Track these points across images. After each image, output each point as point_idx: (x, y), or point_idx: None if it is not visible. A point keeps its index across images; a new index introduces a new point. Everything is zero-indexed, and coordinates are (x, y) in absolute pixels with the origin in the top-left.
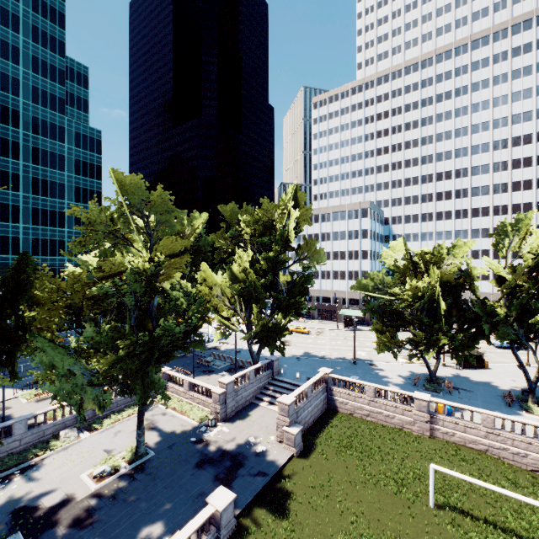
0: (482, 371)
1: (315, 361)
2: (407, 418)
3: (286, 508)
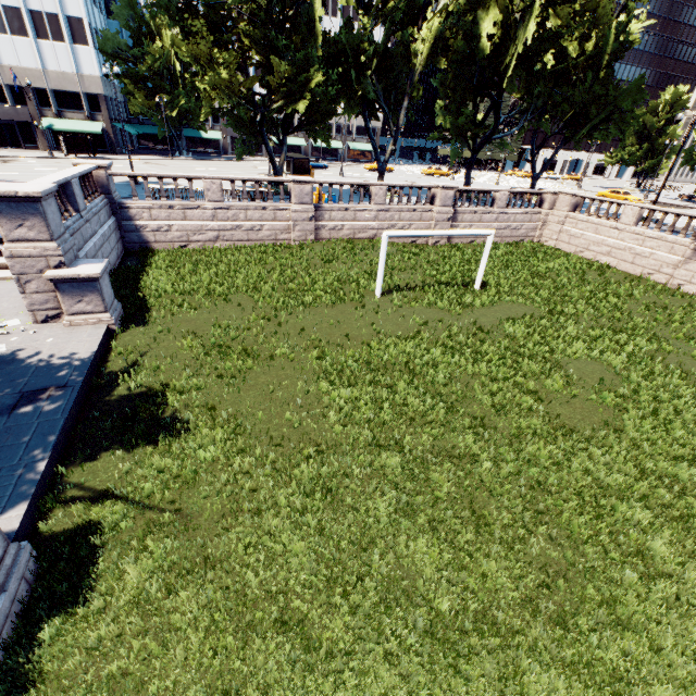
0: None
1: None
2: (282, 224)
3: (176, 414)
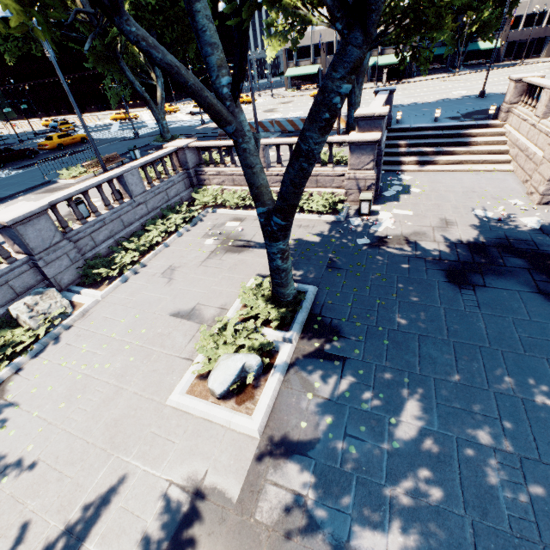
0: None
1: (417, 106)
2: None
3: None
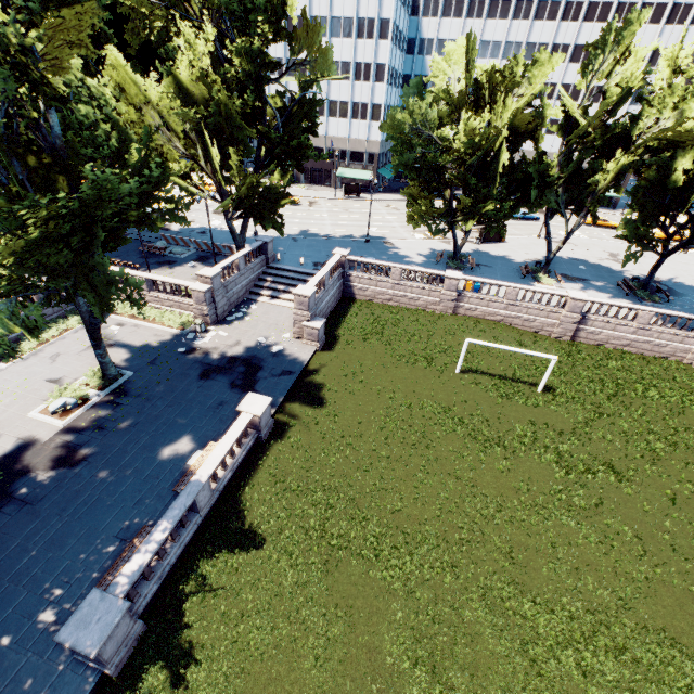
0: (499, 246)
1: (318, 242)
2: (433, 299)
3: (323, 398)
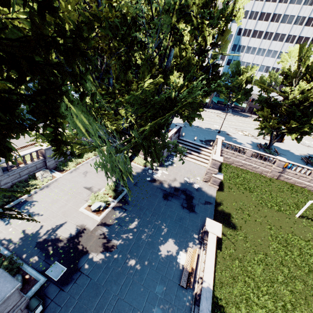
0: (281, 144)
1: (196, 129)
2: (266, 169)
3: (232, 223)
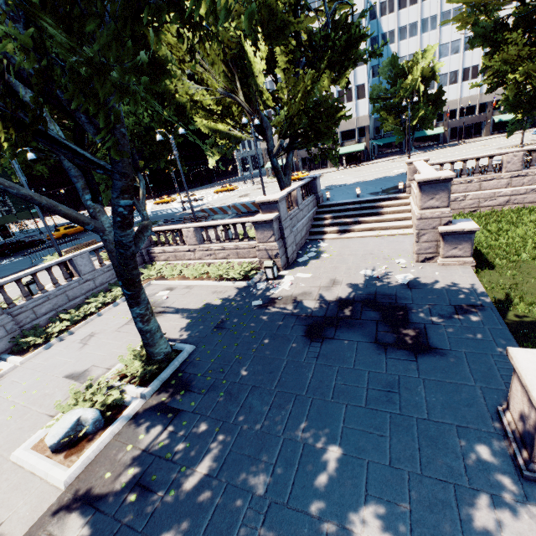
0: None
1: (355, 185)
2: None
3: None
